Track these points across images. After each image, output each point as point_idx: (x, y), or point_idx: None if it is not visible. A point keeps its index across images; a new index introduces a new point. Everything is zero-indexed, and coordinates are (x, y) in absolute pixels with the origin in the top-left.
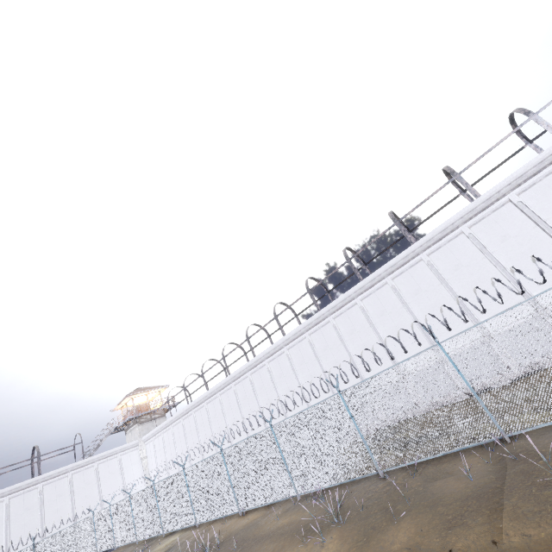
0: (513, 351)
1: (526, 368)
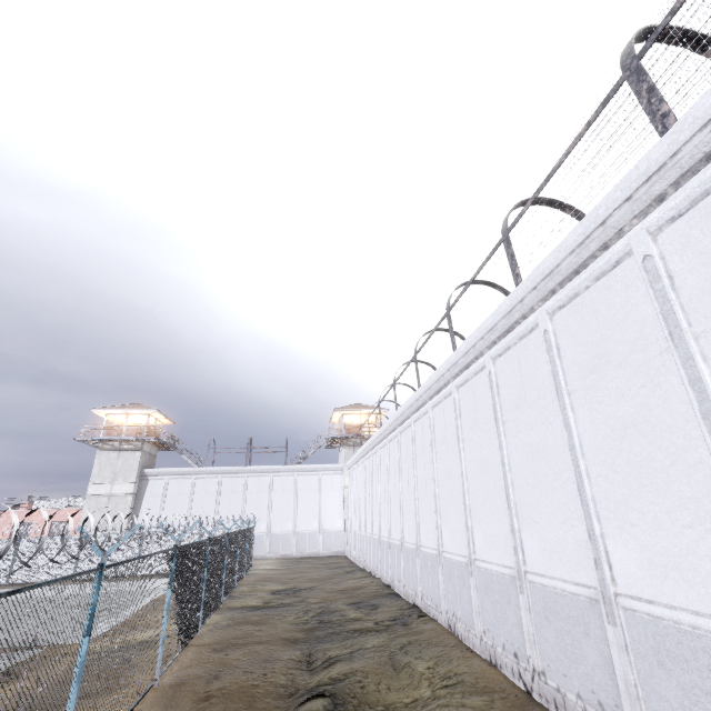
0: None
1: None
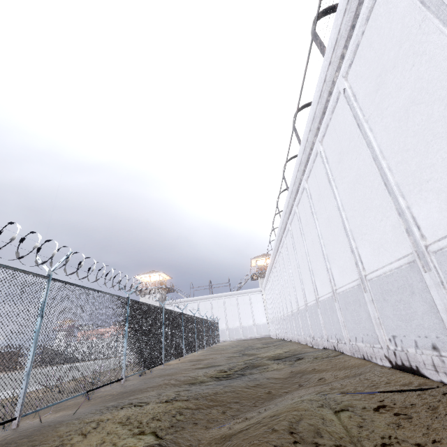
0: None
1: None
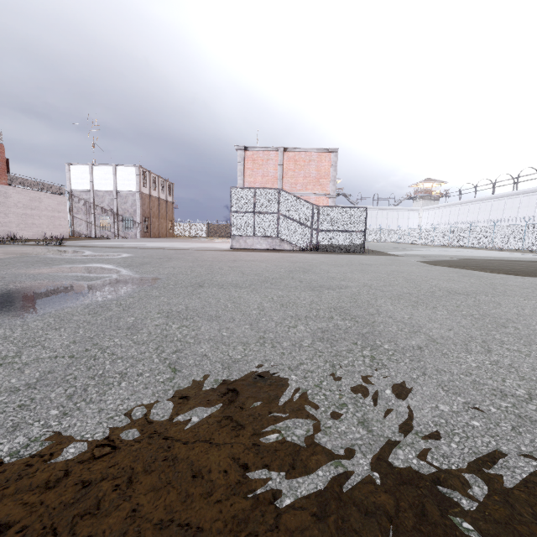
0: None
1: None
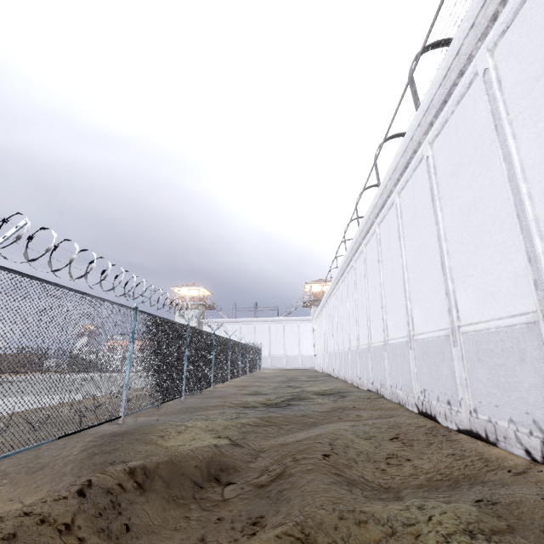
0: (474, 379)
1: (478, 424)
